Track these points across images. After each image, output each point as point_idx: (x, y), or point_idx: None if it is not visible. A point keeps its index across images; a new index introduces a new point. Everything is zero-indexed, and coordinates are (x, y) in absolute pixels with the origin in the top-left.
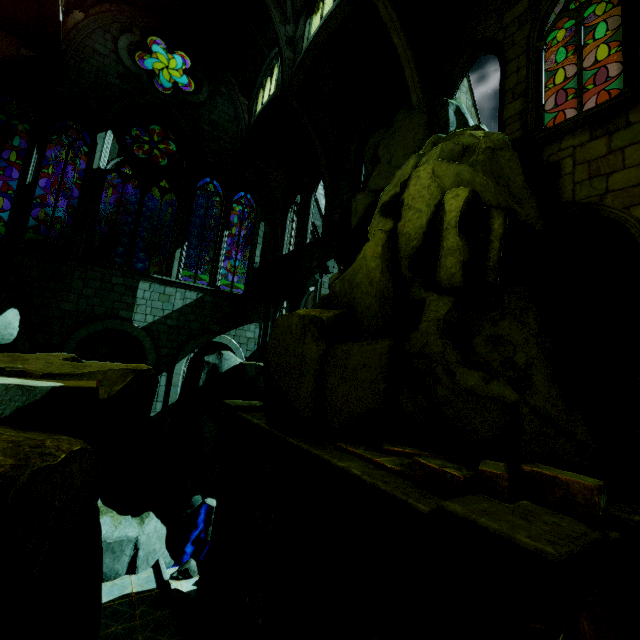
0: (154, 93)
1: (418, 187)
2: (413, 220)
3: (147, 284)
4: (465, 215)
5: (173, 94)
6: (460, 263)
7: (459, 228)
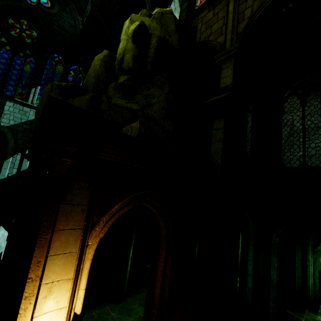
0: (24, 2)
1: (125, 28)
2: (122, 45)
3: (11, 103)
4: (137, 33)
5: (36, 5)
6: (132, 56)
7: (133, 38)
